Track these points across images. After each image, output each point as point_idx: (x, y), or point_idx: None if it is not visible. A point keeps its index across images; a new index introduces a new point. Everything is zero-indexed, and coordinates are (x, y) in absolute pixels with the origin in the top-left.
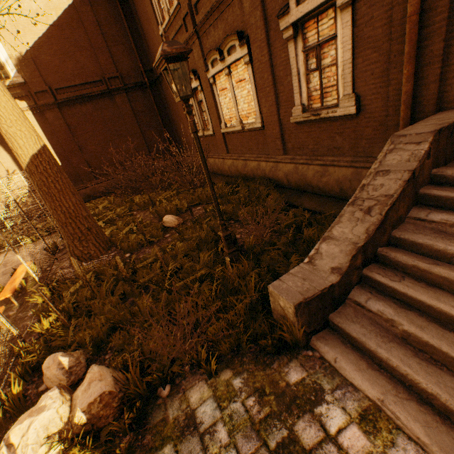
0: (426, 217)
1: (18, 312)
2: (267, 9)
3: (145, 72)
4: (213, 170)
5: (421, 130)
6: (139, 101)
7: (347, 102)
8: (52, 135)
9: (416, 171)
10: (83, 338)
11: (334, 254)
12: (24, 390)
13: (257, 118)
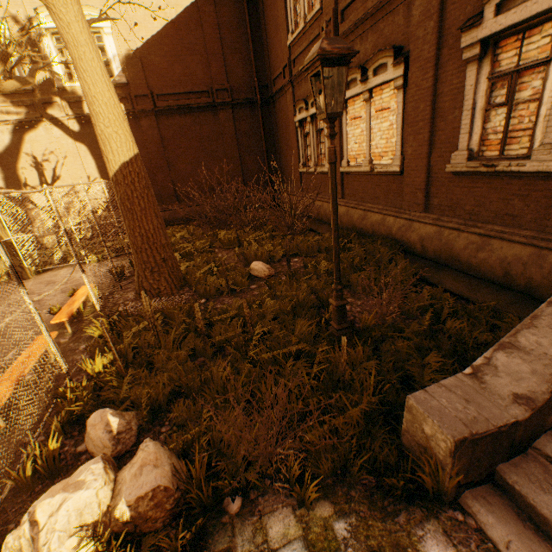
0: None
1: (70, 341)
2: (445, 19)
3: (258, 88)
4: (317, 216)
5: None
6: (244, 121)
7: (547, 154)
8: (142, 145)
9: None
10: (139, 396)
11: (520, 373)
12: (60, 444)
13: (395, 160)
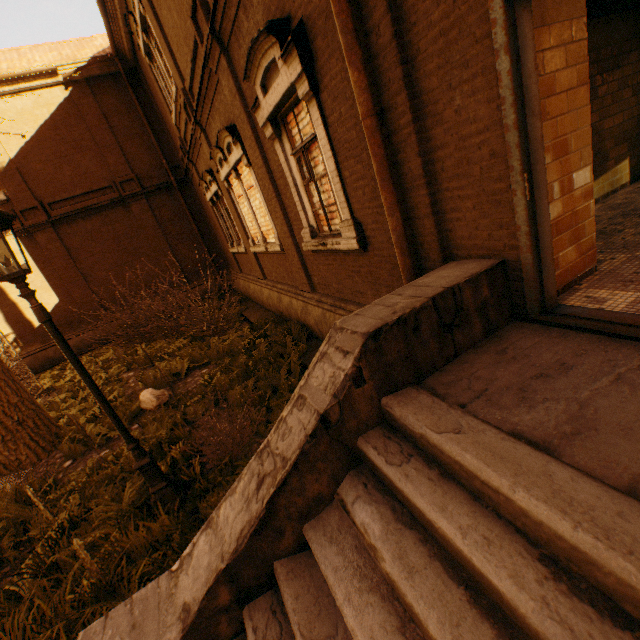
0: (352, 506)
1: None
2: (246, 98)
3: (170, 169)
4: (255, 299)
5: (364, 322)
6: (165, 207)
7: (348, 231)
8: (45, 262)
9: (331, 413)
10: None
11: (200, 568)
12: None
13: (275, 239)
